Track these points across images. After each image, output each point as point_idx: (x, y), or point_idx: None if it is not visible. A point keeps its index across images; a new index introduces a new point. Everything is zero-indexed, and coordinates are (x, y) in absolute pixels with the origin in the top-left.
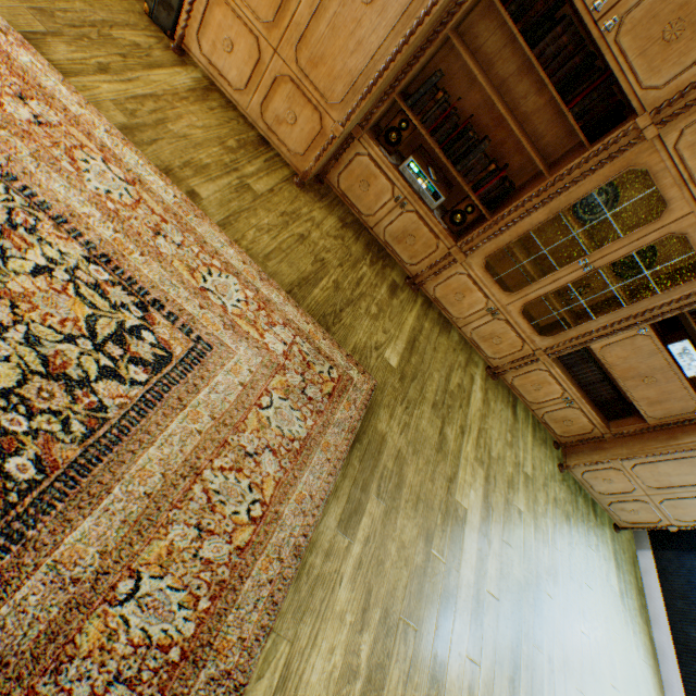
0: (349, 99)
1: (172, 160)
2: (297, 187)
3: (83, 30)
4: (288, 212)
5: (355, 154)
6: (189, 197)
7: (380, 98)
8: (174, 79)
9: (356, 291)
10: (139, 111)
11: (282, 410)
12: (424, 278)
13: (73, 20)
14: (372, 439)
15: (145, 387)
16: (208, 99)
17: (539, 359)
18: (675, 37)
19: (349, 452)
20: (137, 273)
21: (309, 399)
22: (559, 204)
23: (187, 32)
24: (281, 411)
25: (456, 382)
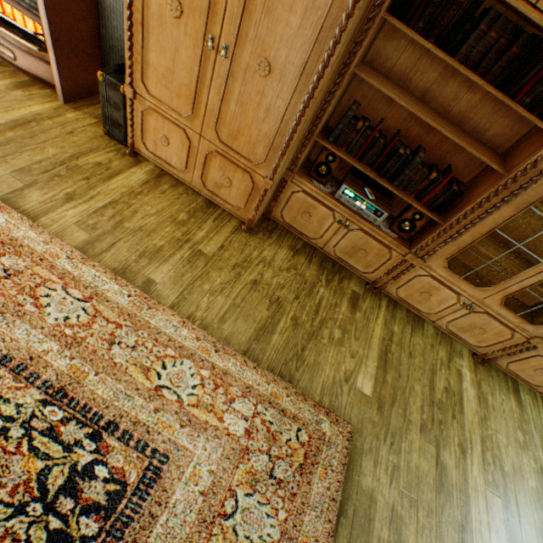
0: (271, 156)
1: (128, 256)
2: (246, 233)
3: (54, 171)
4: (239, 262)
5: (290, 193)
6: (145, 287)
7: (301, 143)
8: (130, 180)
9: (315, 320)
10: (100, 222)
11: (249, 508)
12: (384, 283)
13: (46, 166)
14: (358, 504)
15: (98, 538)
16: (160, 184)
17: (538, 346)
18: None
19: (334, 534)
20: (92, 395)
21: (279, 480)
22: (527, 198)
23: (135, 139)
24: (248, 511)
25: (441, 386)
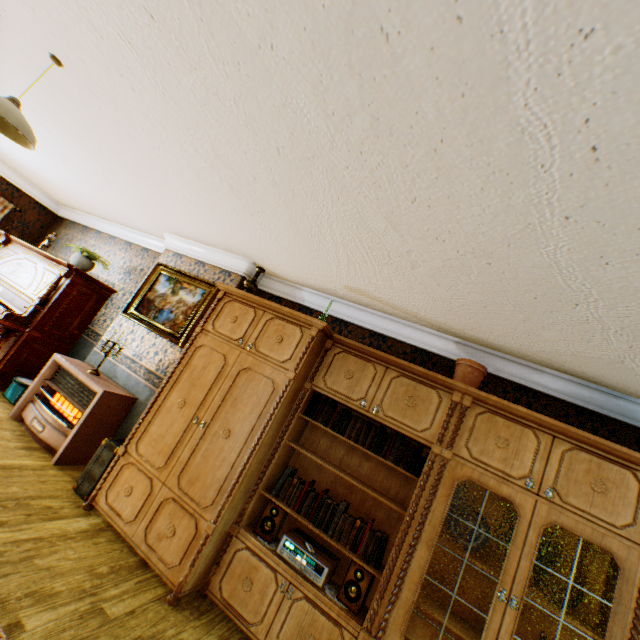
0: (219, 498)
1: (15, 590)
2: (170, 604)
3: (4, 501)
4: (146, 635)
5: (234, 550)
6: (7, 628)
7: (249, 494)
8: (71, 524)
9: None
10: (11, 550)
11: None
12: None
13: (1, 496)
14: None
15: None
16: (98, 535)
17: None
18: (414, 403)
19: None
20: None
21: None
22: (430, 533)
23: (101, 490)
24: None
25: None
